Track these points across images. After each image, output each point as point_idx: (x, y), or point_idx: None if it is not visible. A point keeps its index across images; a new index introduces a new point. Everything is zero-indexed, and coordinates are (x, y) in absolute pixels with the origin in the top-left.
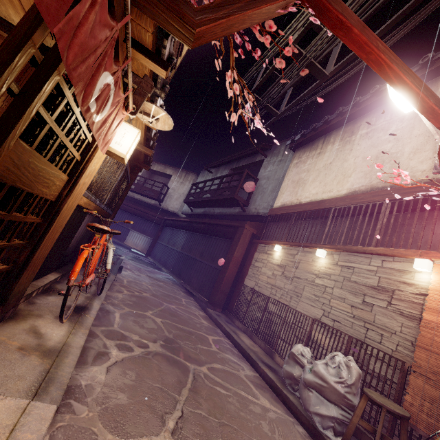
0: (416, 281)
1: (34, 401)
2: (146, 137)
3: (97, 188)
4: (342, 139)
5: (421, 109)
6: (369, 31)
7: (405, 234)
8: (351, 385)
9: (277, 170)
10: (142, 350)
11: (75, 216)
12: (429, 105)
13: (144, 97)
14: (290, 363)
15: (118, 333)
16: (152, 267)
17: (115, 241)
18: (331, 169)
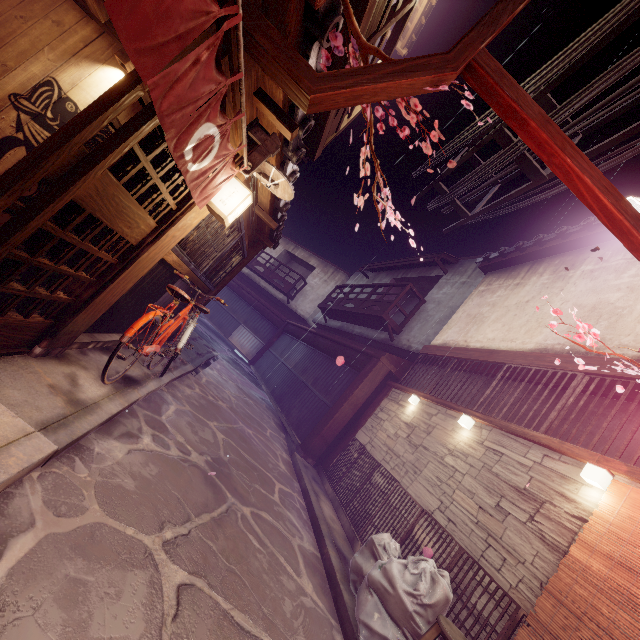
0: (580, 498)
1: (40, 432)
2: (275, 205)
3: (195, 249)
4: (555, 271)
5: (629, 245)
6: (554, 127)
7: (593, 429)
8: (428, 606)
9: (455, 294)
10: (180, 454)
11: (163, 275)
12: (639, 241)
13: (264, 157)
14: (365, 553)
15: (162, 425)
16: (249, 379)
17: (218, 333)
18: (525, 310)
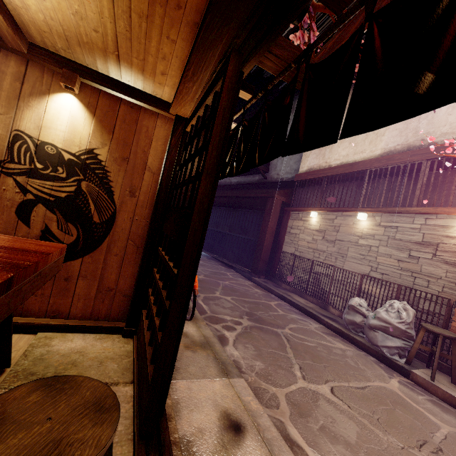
0: None
1: (230, 378)
2: None
3: None
4: None
5: None
6: None
7: (445, 191)
8: (409, 322)
9: None
10: (241, 327)
11: None
12: None
13: None
14: (351, 313)
15: (215, 318)
16: None
17: None
18: None
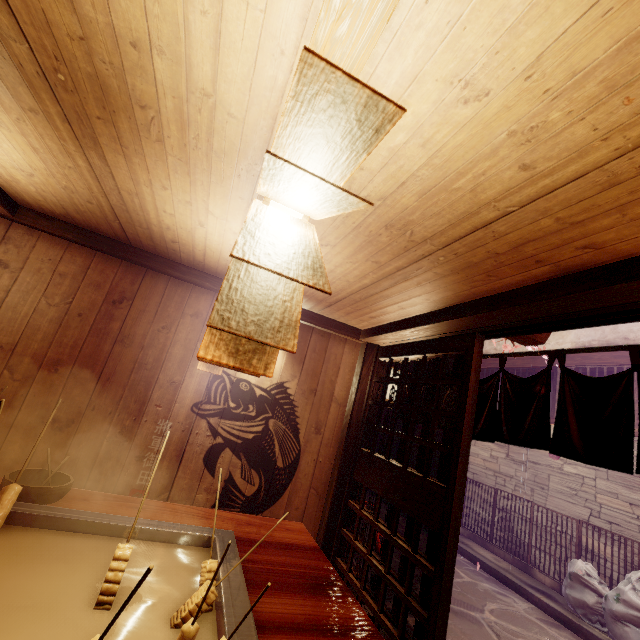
0: None
1: None
2: None
3: None
4: None
5: None
6: None
7: None
8: None
9: None
10: None
11: None
12: None
13: None
14: (576, 587)
15: None
16: None
17: None
18: None
